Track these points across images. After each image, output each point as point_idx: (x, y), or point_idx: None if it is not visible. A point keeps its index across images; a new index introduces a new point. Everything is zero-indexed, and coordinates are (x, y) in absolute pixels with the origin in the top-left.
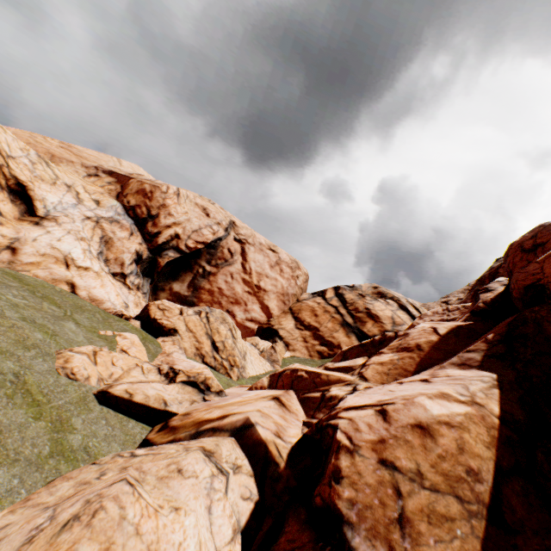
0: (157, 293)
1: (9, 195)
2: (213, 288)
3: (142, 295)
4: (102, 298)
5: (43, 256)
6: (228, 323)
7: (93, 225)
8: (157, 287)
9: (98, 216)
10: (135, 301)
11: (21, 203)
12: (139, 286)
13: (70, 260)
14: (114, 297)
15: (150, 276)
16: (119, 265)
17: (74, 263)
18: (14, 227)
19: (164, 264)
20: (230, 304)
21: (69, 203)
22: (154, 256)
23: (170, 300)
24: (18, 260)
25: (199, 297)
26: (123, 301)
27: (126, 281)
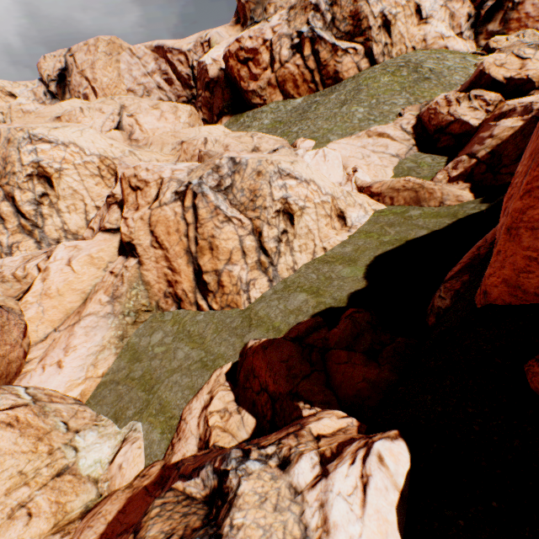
0: (477, 38)
1: (414, 15)
2: (520, 16)
3: (471, 42)
4: (457, 50)
5: (433, 39)
6: (536, 36)
7: (444, 10)
8: (477, 34)
9: (444, 2)
10: (469, 47)
11: (417, 16)
12: (468, 37)
13: (442, 36)
14: (462, 48)
15: (473, 28)
16: (458, 29)
17: (444, 37)
18: (422, 30)
19: (483, 14)
20: (534, 24)
21: (432, 3)
22: (477, 12)
23: (485, 40)
24: (427, 45)
25: (507, 29)
26: (466, 49)
27: (462, 37)
